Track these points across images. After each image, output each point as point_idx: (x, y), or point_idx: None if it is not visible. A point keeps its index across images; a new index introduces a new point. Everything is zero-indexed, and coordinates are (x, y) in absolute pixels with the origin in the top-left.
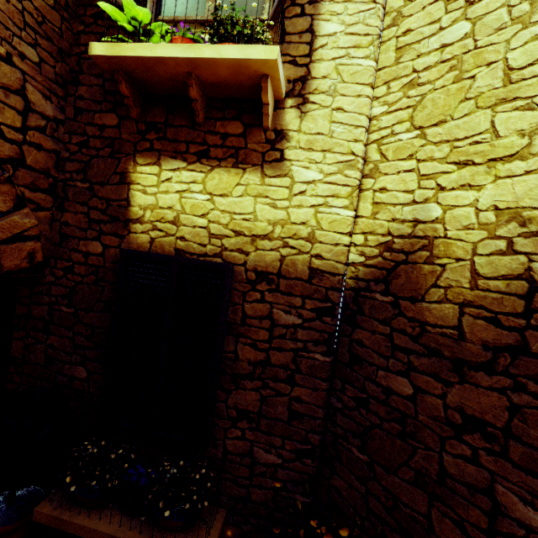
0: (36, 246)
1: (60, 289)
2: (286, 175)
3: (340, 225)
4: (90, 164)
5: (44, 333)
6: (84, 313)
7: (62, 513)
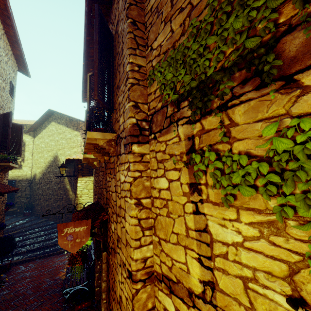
0: None
1: None
2: (22, 169)
3: (29, 174)
4: None
5: None
6: None
7: None
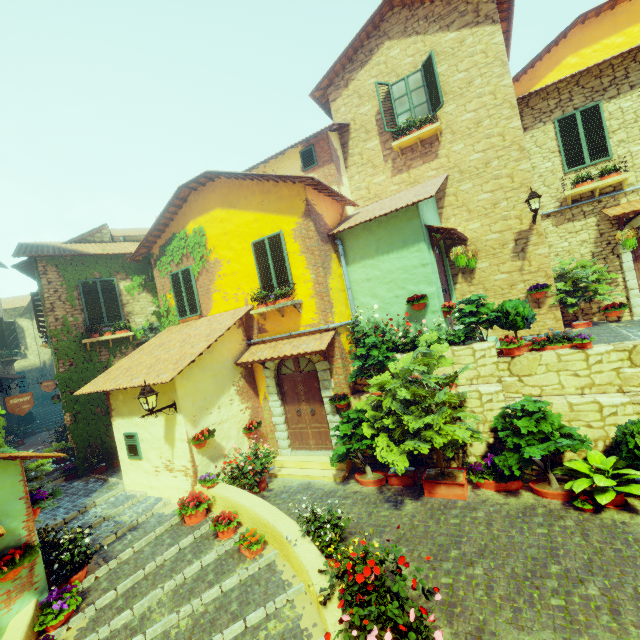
0: None
1: None
2: (29, 358)
3: (38, 362)
4: None
5: None
6: None
7: None
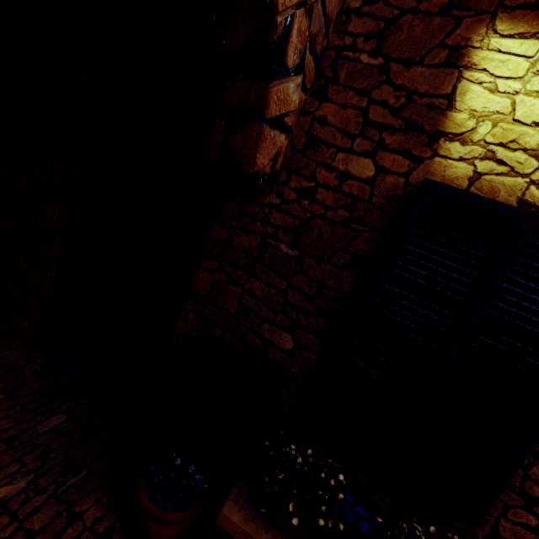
0: (282, 145)
1: (284, 218)
2: None
3: None
4: (395, 24)
5: (245, 272)
6: (313, 263)
7: (257, 531)
